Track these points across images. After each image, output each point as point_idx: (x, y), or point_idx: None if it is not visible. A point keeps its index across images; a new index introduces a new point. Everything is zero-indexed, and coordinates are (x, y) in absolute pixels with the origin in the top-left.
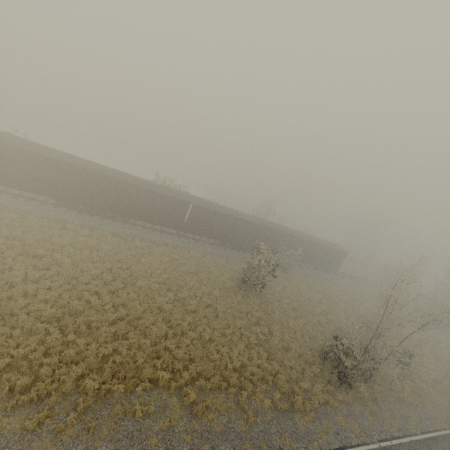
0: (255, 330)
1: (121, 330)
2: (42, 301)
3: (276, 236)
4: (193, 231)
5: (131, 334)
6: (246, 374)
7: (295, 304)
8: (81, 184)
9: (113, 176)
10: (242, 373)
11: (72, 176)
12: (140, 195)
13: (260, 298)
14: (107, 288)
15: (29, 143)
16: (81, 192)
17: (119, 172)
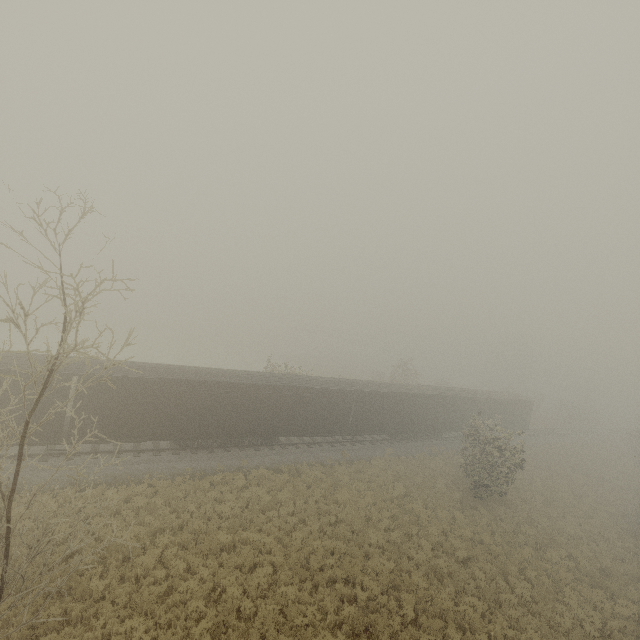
0: (550, 558)
1: (439, 633)
2: (301, 628)
3: (456, 405)
4: (362, 430)
5: (454, 634)
6: (617, 637)
7: (541, 497)
8: (216, 406)
9: (257, 381)
10: (611, 636)
11: (204, 397)
12: (293, 399)
13: (504, 503)
14: (359, 566)
15: (137, 366)
16: (217, 418)
17: (256, 373)
